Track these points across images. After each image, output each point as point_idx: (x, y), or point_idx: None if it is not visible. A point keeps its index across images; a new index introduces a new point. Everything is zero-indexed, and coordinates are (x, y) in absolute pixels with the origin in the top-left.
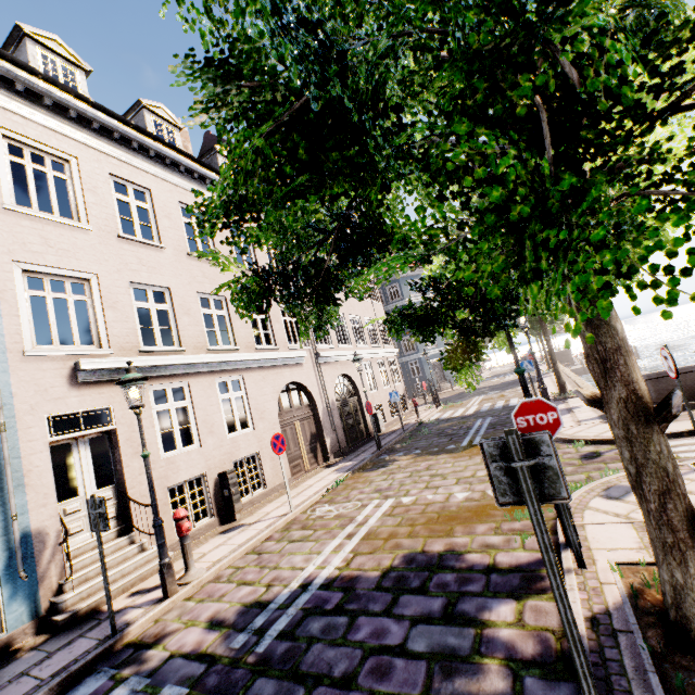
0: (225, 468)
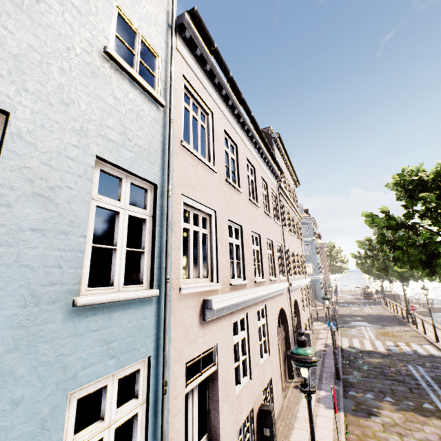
0: (260, 400)
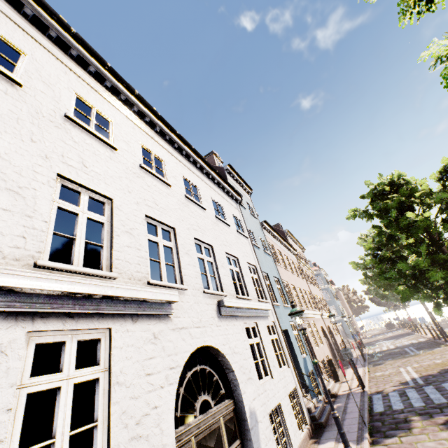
0: (325, 358)
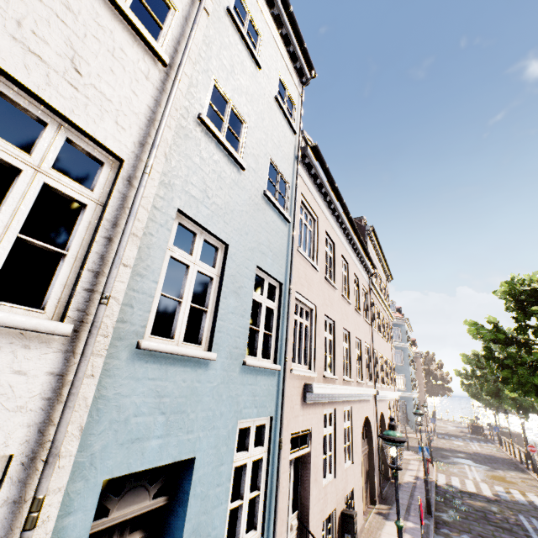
0: (342, 505)
